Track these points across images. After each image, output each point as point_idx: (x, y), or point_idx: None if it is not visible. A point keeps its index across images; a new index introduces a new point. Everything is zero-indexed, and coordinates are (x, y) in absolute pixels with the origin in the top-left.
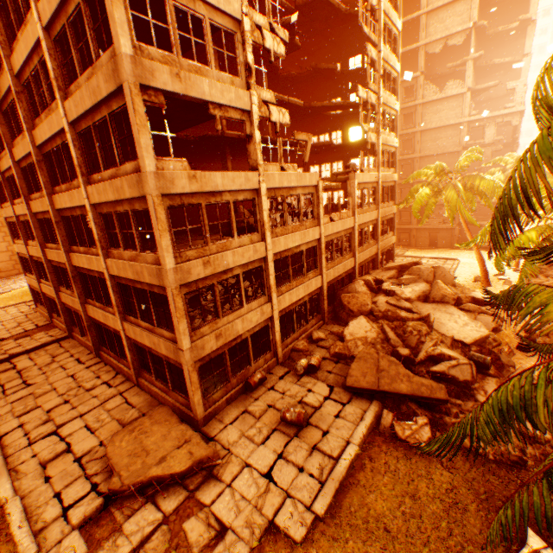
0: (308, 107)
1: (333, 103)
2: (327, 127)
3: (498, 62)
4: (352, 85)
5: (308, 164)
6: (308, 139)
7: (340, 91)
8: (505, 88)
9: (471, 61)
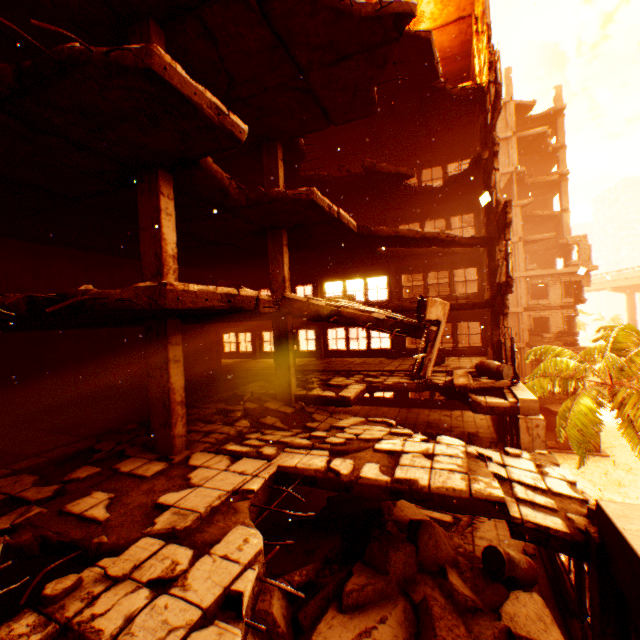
0: (365, 234)
1: (419, 231)
2: (361, 269)
3: (537, 213)
4: (405, 211)
5: (325, 324)
6: (441, 314)
7: (384, 218)
8: (566, 242)
9: (518, 207)
